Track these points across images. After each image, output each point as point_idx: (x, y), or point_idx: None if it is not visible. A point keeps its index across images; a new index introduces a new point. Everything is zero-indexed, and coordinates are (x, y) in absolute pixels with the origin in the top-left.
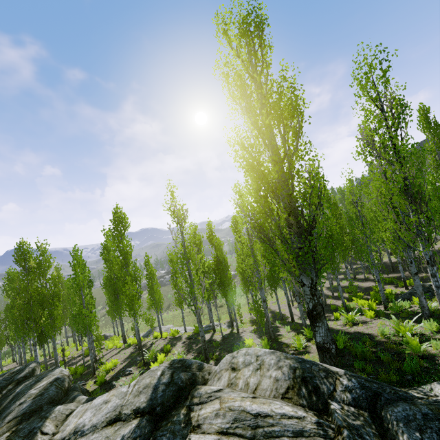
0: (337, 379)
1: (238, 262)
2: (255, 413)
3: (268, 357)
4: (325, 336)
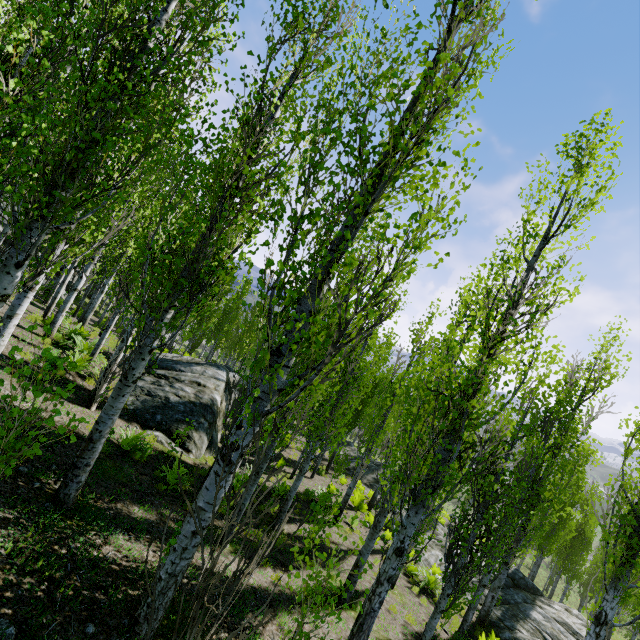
0: None
1: (602, 553)
2: (576, 631)
3: None
4: None
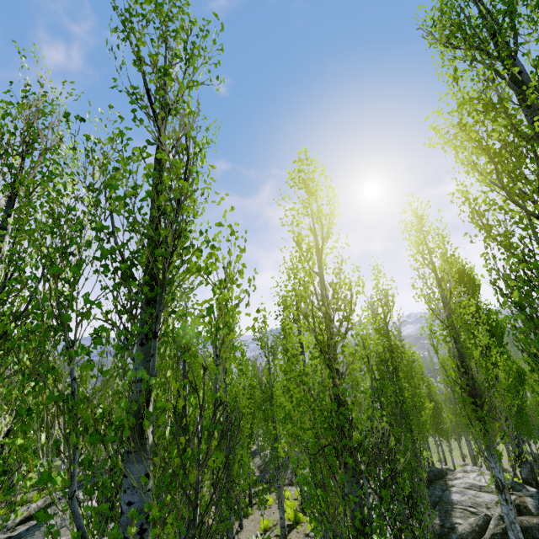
0: (524, 487)
1: (448, 403)
2: (480, 485)
3: (486, 471)
4: (528, 474)
